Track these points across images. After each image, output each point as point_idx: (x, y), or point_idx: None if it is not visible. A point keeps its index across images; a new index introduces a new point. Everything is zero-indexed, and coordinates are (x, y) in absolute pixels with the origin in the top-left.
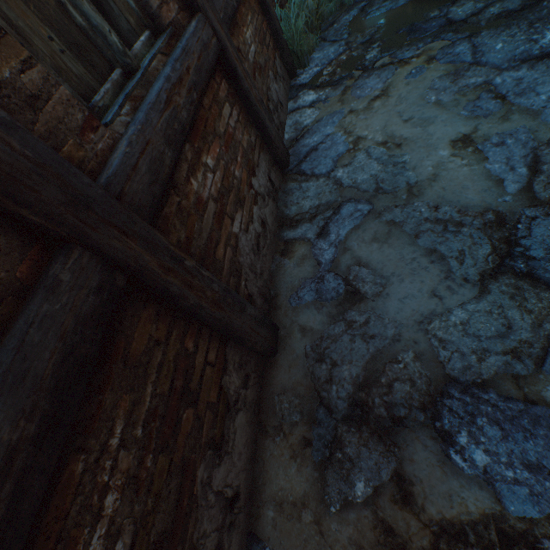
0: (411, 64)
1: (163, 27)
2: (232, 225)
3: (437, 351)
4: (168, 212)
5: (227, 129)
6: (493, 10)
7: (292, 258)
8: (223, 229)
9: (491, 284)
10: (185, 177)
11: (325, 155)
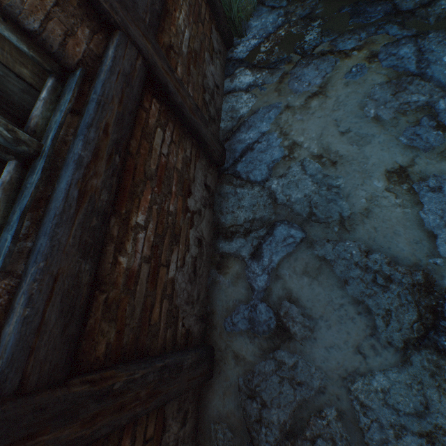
0: (351, 58)
1: (71, 67)
2: (168, 272)
3: (358, 416)
4: (93, 322)
5: (159, 161)
6: (445, 4)
7: (227, 274)
8: (158, 285)
9: (414, 355)
10: (111, 262)
11: (260, 158)
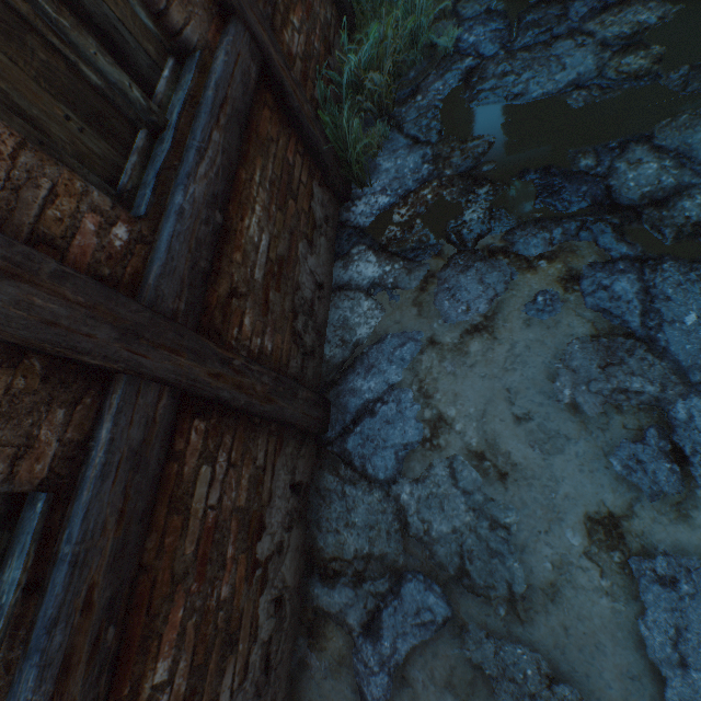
0: (537, 273)
1: (29, 490)
2: None
3: None
4: None
5: (203, 527)
6: (690, 208)
7: (324, 651)
8: None
9: None
10: None
11: (385, 433)
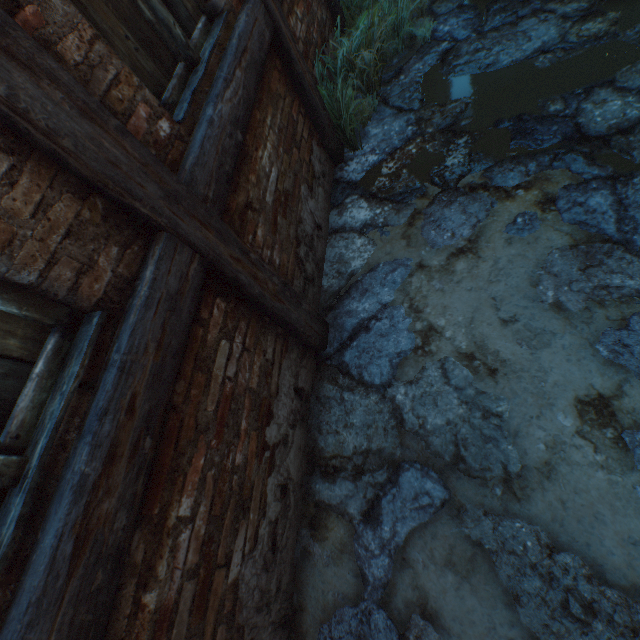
0: (515, 200)
1: (87, 309)
2: (227, 573)
3: None
4: None
5: (221, 392)
6: None
7: (326, 540)
8: (210, 605)
9: None
10: (129, 612)
11: (379, 345)
